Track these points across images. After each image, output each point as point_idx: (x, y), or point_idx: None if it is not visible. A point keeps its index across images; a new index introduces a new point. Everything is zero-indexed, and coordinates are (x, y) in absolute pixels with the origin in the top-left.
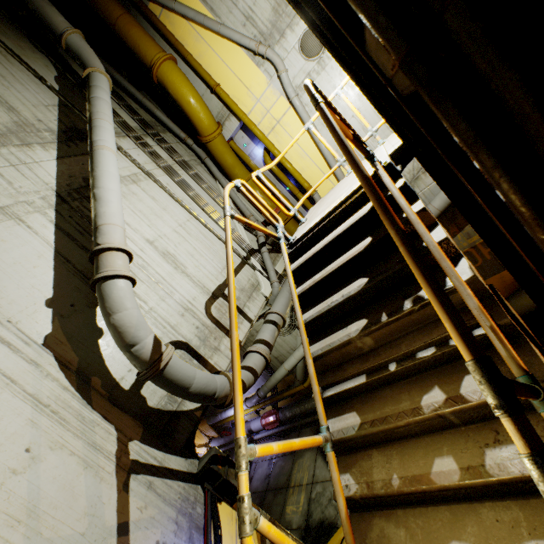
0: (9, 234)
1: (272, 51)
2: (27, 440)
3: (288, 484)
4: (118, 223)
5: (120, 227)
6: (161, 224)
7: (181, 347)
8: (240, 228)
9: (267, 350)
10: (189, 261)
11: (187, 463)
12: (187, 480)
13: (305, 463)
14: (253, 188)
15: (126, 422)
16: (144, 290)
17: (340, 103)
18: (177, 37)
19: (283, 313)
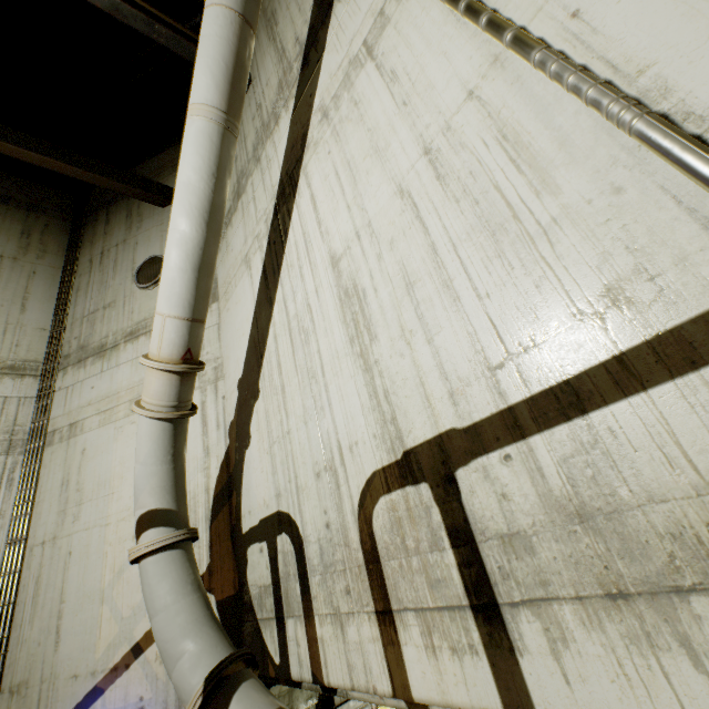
0: (243, 290)
1: None
2: None
3: None
4: (159, 306)
5: (160, 314)
6: (375, 183)
7: (294, 537)
8: None
9: None
10: (390, 312)
11: None
12: None
13: None
14: None
15: (224, 567)
16: (294, 389)
17: None
18: None
19: None
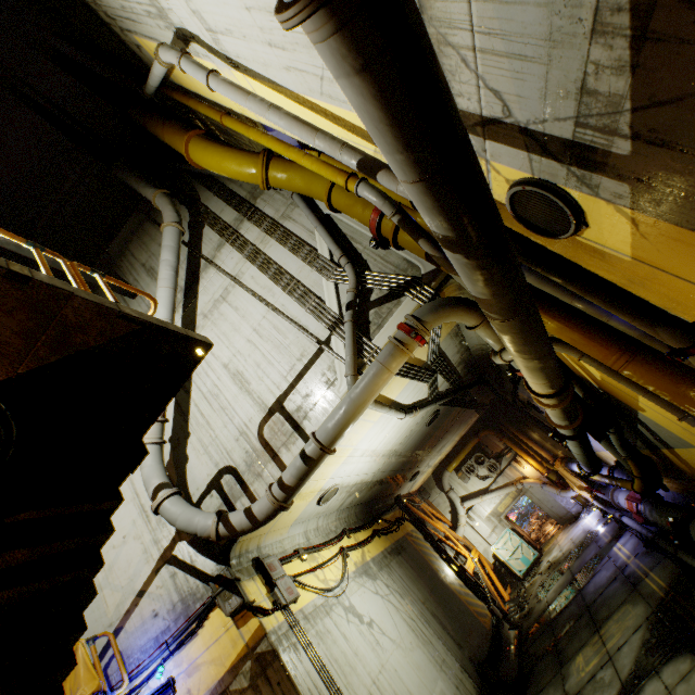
0: None
1: (160, 53)
2: (127, 531)
3: (599, 625)
4: None
5: None
6: (238, 339)
7: (231, 471)
8: (329, 288)
9: (278, 492)
10: (254, 374)
11: (216, 568)
12: (205, 581)
13: (627, 619)
14: (339, 204)
15: None
16: (215, 419)
17: (227, 8)
18: (193, 90)
19: (323, 437)
